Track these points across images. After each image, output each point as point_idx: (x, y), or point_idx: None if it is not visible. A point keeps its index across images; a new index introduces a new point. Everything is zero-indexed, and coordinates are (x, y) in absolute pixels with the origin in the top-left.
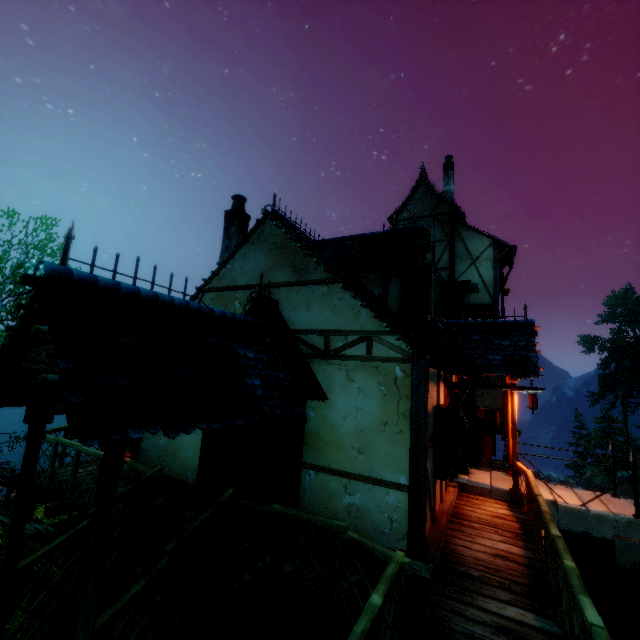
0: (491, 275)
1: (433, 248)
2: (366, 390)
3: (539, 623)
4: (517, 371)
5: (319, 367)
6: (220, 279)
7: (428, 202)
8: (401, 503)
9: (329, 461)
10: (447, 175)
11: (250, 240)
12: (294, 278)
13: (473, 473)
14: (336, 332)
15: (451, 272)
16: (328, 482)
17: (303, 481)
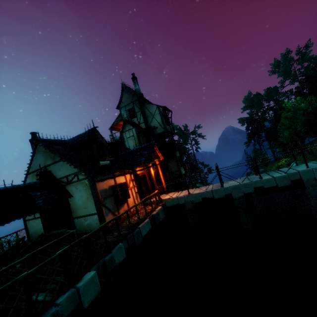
0: (160, 120)
1: (136, 116)
2: (81, 190)
3: (124, 232)
4: (148, 162)
5: (68, 188)
6: (32, 168)
7: (129, 97)
8: (97, 218)
9: (79, 214)
10: (134, 82)
11: (36, 152)
12: (52, 161)
13: (154, 198)
14: (68, 175)
15: (145, 123)
16: (81, 220)
17: (75, 223)
